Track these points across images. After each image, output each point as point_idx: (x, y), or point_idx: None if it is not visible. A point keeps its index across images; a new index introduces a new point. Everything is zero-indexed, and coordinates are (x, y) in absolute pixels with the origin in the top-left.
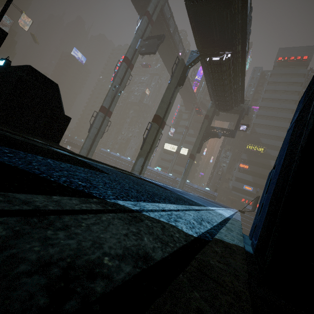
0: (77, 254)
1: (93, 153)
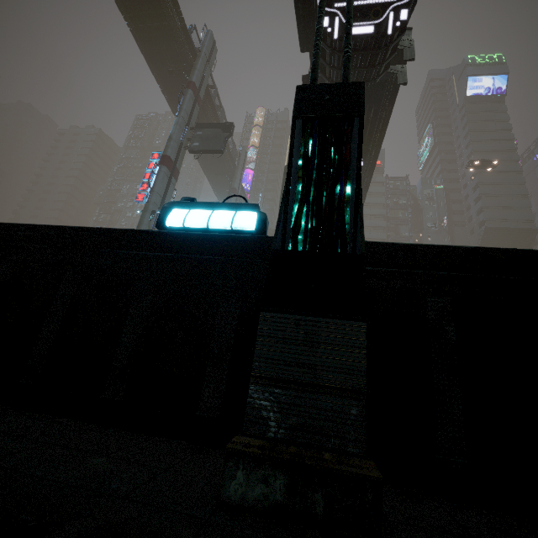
0: None
1: None
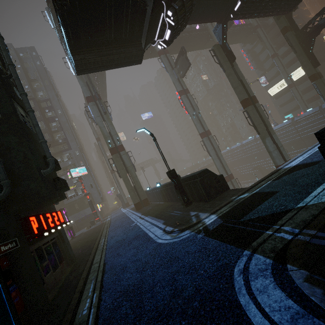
0: (302, 219)
1: (227, 165)
